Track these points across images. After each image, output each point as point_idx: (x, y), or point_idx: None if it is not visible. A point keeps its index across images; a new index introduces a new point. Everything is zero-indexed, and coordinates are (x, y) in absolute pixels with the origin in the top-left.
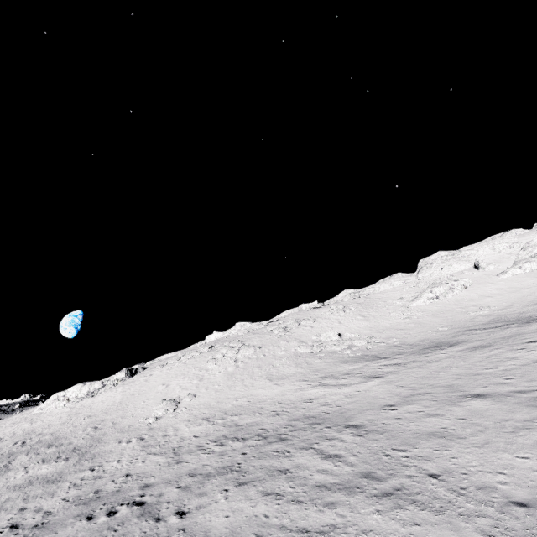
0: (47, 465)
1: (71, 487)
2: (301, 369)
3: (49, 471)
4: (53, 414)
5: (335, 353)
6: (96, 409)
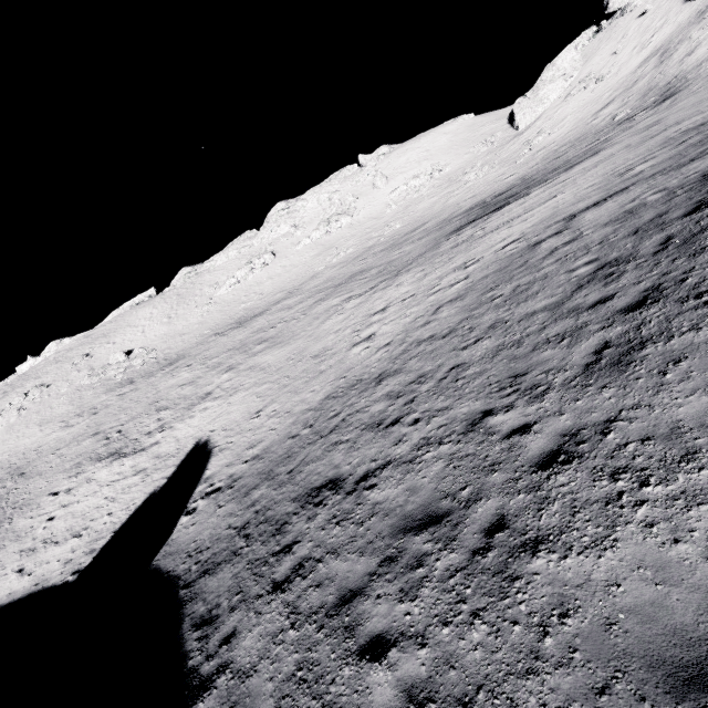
0: None
1: None
2: (71, 407)
3: None
4: None
5: (110, 380)
6: None
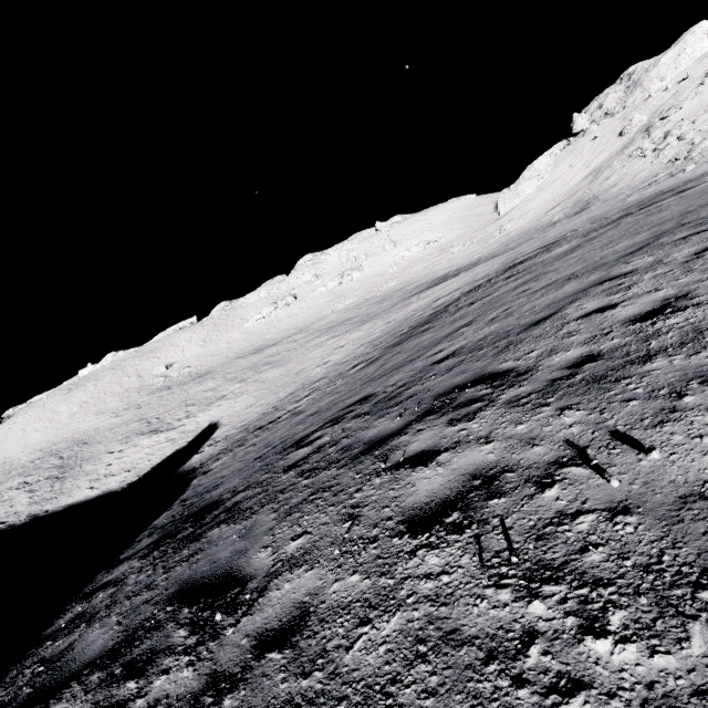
0: None
1: None
2: (121, 403)
3: None
4: None
5: (152, 386)
6: None
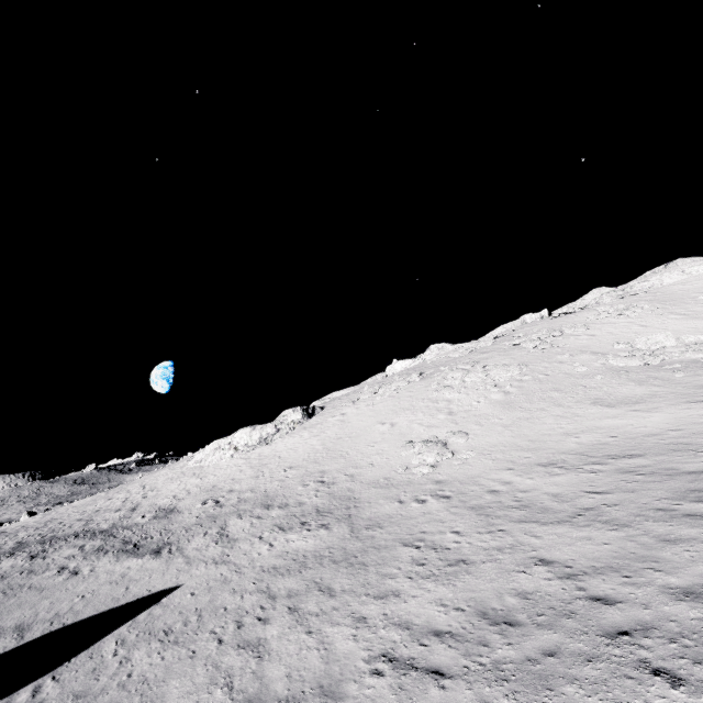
0: (296, 535)
1: (415, 577)
2: (659, 388)
3: (312, 544)
4: (223, 467)
5: (702, 362)
6: (292, 459)
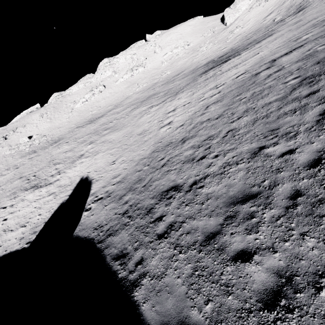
0: None
1: None
2: (2, 165)
3: None
4: None
5: (22, 151)
6: None
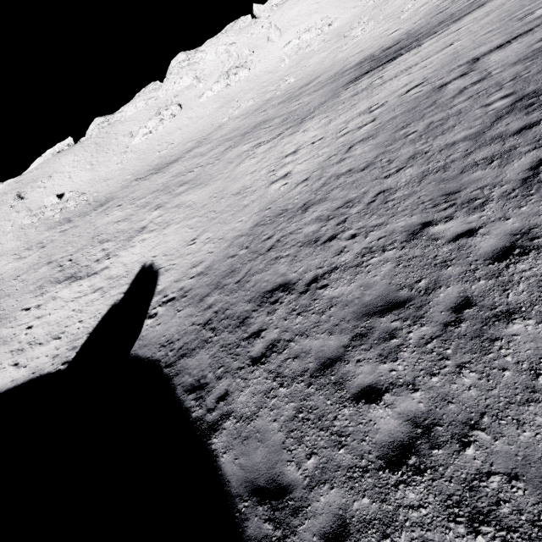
0: None
1: None
2: (19, 242)
3: None
4: None
5: (49, 220)
6: None
